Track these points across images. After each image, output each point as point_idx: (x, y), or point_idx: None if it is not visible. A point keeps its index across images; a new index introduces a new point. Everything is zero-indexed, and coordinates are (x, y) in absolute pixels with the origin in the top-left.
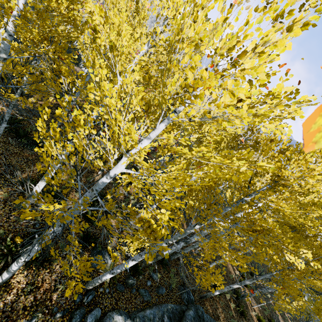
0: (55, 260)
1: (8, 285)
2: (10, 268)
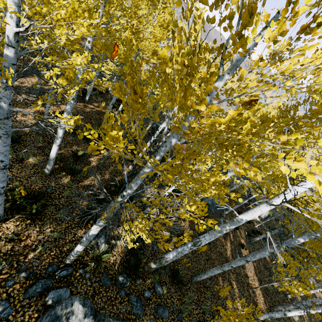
0: (47, 222)
1: None
2: None
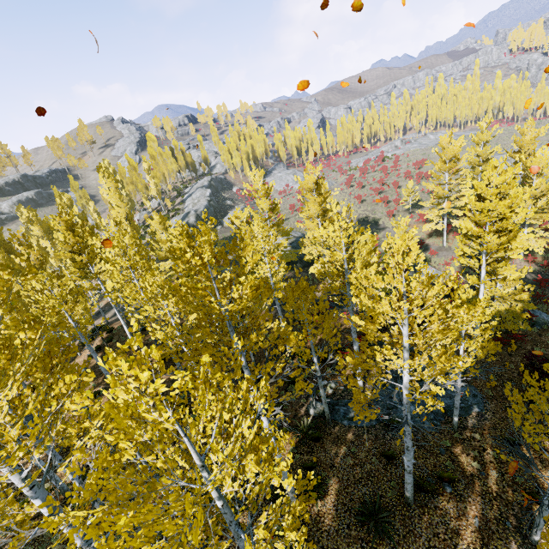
0: None
1: None
2: None
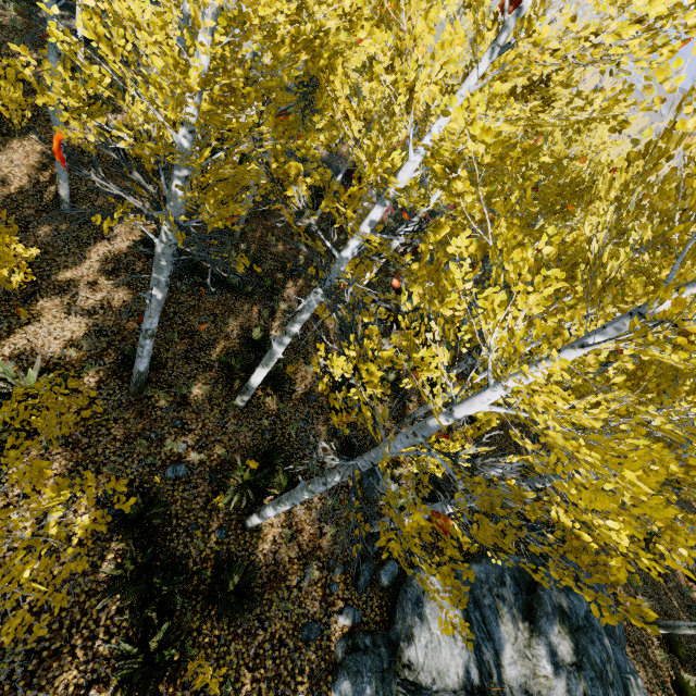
0: None
1: (259, 529)
2: (263, 513)
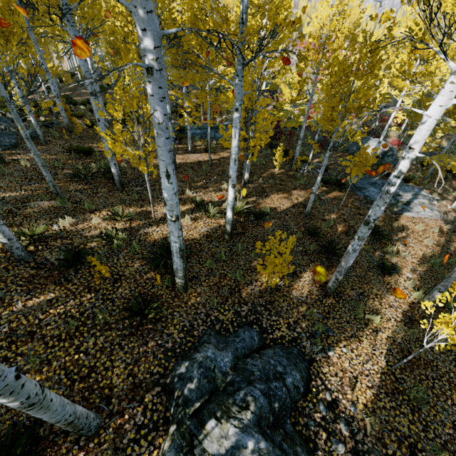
0: None
1: None
2: None
